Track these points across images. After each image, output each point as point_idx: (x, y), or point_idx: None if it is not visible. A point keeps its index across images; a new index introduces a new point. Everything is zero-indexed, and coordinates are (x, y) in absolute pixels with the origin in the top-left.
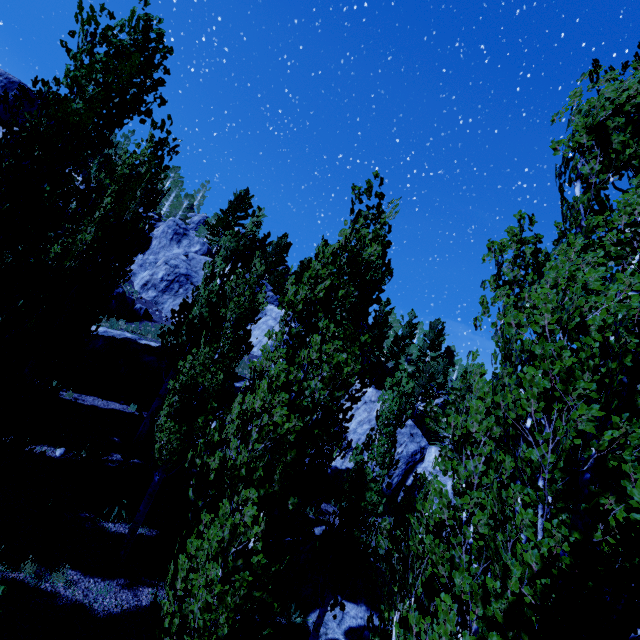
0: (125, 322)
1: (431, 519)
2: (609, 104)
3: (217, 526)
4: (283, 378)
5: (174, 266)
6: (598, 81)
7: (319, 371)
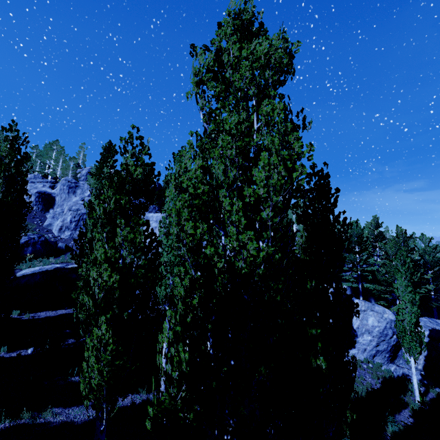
0: (54, 258)
1: (178, 296)
2: (202, 68)
3: (94, 342)
4: (103, 257)
5: (76, 210)
6: (197, 56)
7: (124, 246)
